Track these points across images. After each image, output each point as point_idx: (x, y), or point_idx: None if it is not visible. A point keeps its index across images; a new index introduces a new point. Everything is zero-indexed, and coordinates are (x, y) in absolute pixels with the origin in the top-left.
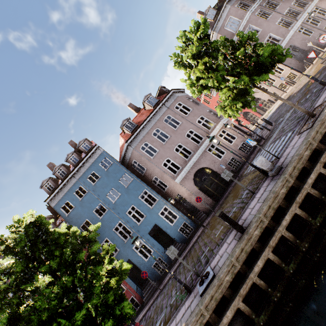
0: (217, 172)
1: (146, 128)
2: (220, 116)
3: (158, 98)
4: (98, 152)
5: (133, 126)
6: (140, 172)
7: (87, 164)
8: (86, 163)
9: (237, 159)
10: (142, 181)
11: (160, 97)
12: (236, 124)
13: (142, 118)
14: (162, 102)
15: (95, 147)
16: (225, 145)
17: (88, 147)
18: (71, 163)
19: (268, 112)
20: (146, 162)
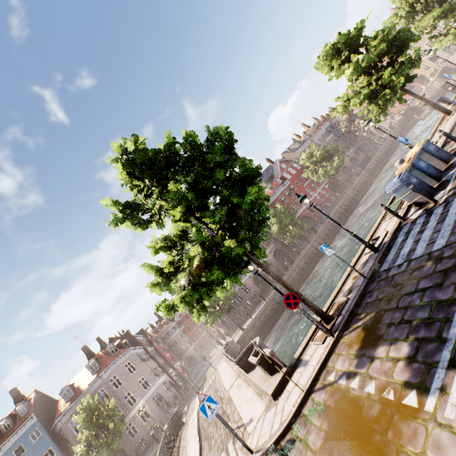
0: (127, 453)
1: (80, 401)
2: (151, 383)
3: (103, 358)
4: (32, 421)
5: (71, 394)
6: (67, 442)
7: (18, 435)
8: (17, 433)
9: (146, 439)
10: (68, 450)
11: (105, 358)
12: (164, 390)
13: (82, 382)
14: (99, 374)
15: (30, 416)
16: (140, 424)
17: (25, 411)
18: (3, 430)
19: (219, 347)
20: (71, 438)
